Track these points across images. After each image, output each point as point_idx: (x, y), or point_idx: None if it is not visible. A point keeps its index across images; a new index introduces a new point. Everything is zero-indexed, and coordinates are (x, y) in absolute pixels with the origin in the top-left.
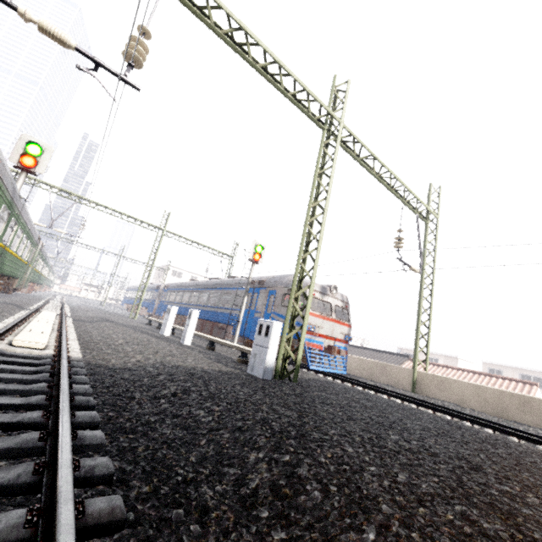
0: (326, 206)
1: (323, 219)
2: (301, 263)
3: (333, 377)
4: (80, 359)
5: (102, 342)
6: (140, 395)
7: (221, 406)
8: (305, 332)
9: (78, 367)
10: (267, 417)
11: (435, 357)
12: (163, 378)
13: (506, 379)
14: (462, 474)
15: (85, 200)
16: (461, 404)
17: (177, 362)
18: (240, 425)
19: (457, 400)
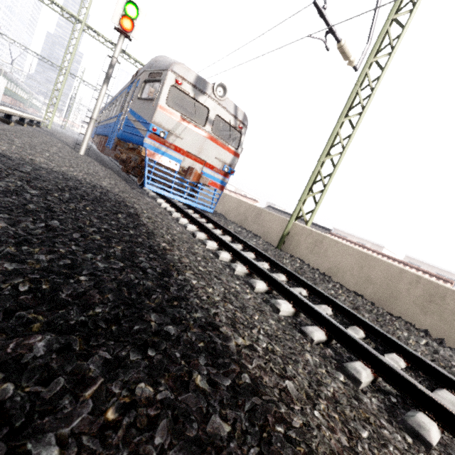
0: None
1: None
2: None
3: (173, 205)
4: None
5: None
6: None
7: None
8: None
9: None
10: None
11: (363, 243)
12: None
13: (421, 271)
14: None
15: None
16: (330, 275)
17: None
18: None
19: (328, 270)
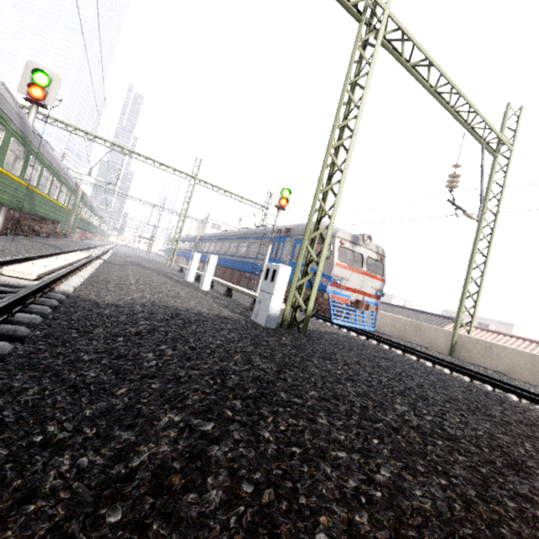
0: (356, 126)
1: (351, 144)
2: (320, 199)
3: (357, 333)
4: (65, 292)
5: (114, 281)
6: (102, 330)
7: (177, 351)
8: (318, 279)
9: (55, 298)
10: (229, 368)
11: (486, 323)
12: (142, 316)
13: None
14: (491, 475)
15: (118, 147)
16: (508, 374)
17: (173, 303)
18: (182, 375)
19: (504, 370)
